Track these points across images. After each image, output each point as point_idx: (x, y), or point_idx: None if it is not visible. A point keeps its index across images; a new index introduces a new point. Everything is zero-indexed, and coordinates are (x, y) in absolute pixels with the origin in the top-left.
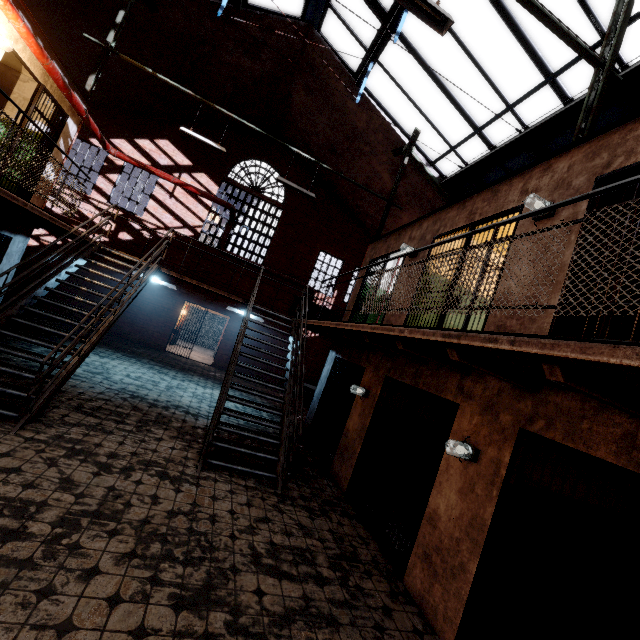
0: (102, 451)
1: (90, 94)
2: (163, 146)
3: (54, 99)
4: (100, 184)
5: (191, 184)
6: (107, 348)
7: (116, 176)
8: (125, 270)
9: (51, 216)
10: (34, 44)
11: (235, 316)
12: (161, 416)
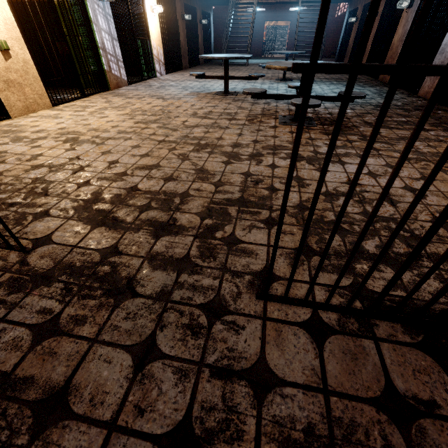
0: None
1: None
2: None
3: None
4: None
5: None
6: None
7: None
8: (233, 16)
9: None
10: None
11: (293, 19)
12: None
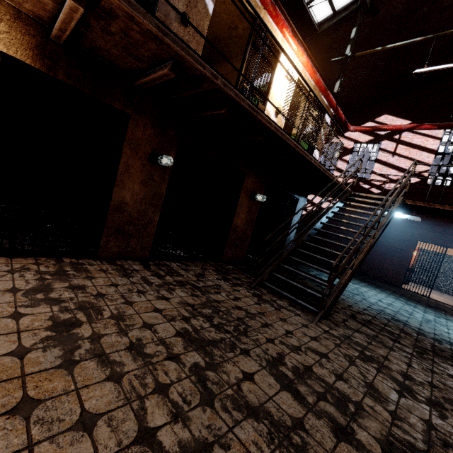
0: (392, 366)
1: (336, 95)
2: (382, 120)
3: (318, 104)
4: (338, 165)
5: (411, 138)
6: (354, 278)
7: (348, 156)
8: (359, 220)
9: (323, 168)
10: (310, 67)
11: None
12: (437, 348)
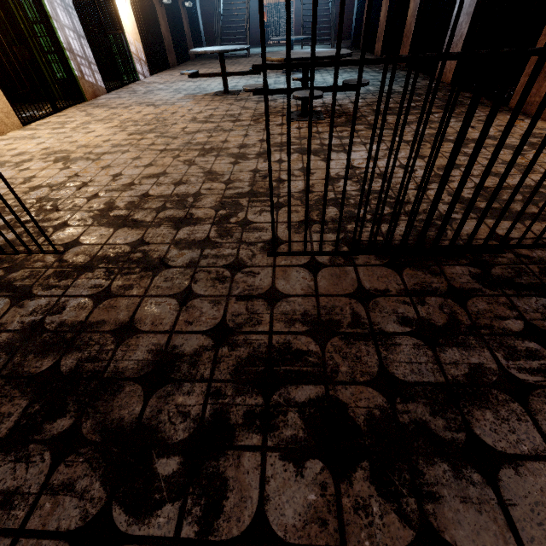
0: None
1: None
2: None
3: None
4: None
5: None
6: None
7: None
8: None
9: None
10: None
11: None
12: None
